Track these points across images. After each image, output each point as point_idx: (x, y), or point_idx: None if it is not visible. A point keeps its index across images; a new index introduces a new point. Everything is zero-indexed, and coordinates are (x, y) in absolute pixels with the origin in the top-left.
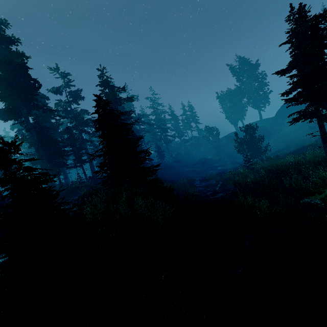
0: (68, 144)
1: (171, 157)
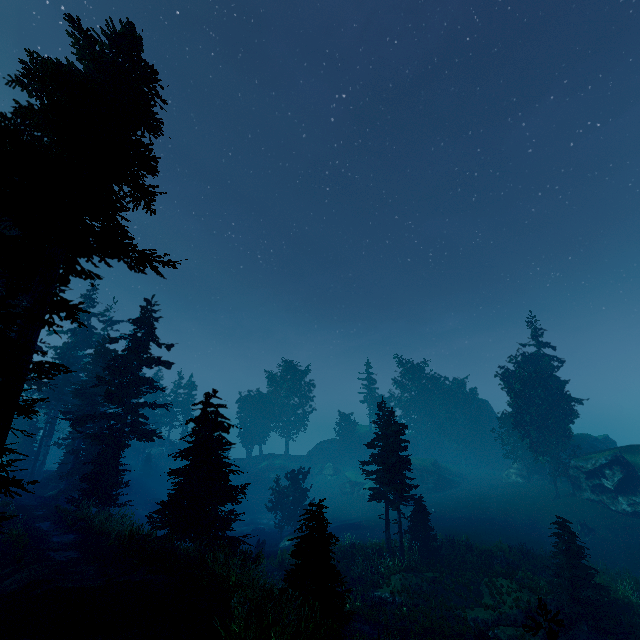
0: None
1: None
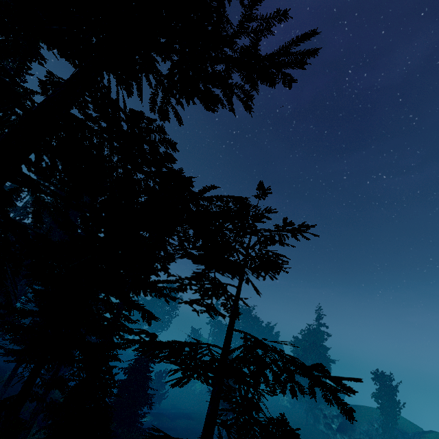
0: None
1: None
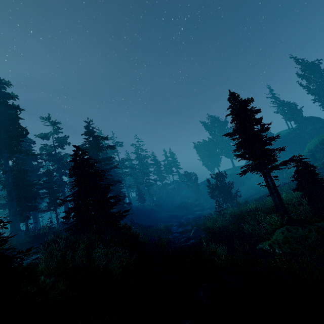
0: (45, 187)
1: (152, 201)
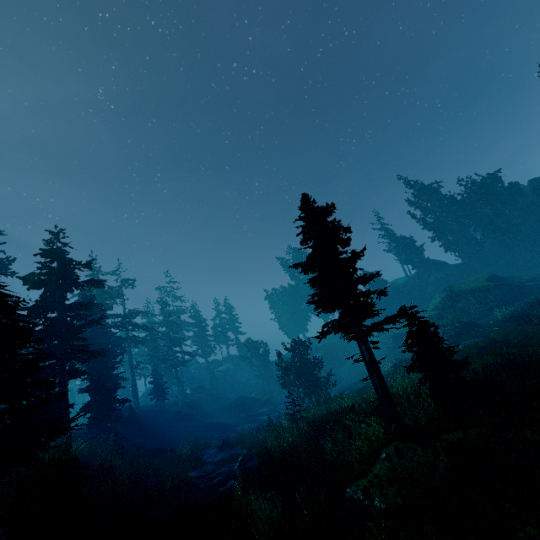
0: None
1: (182, 395)
